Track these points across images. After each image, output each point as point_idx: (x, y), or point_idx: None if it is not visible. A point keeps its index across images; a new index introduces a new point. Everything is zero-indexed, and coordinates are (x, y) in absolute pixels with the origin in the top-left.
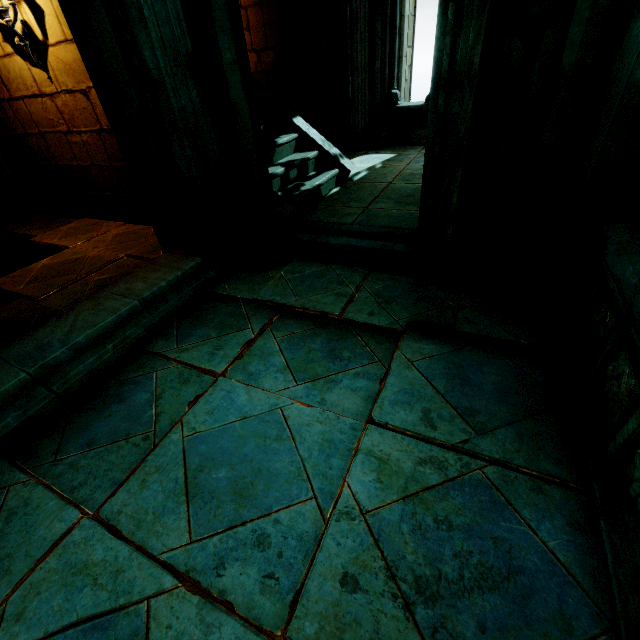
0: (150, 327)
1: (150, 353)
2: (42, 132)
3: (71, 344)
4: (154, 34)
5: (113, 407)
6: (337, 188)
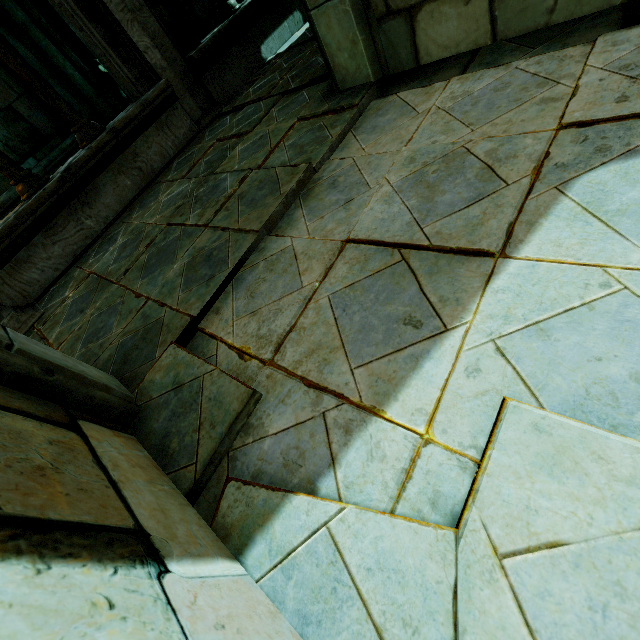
0: None
1: None
2: None
3: None
4: None
5: None
6: None
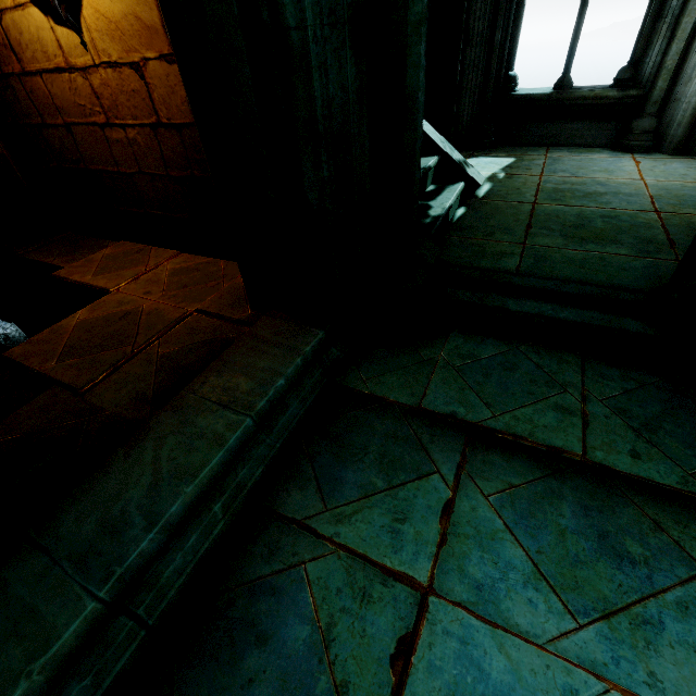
0: (269, 459)
1: (283, 519)
2: (68, 123)
3: (162, 521)
4: None
5: (250, 657)
6: (462, 208)
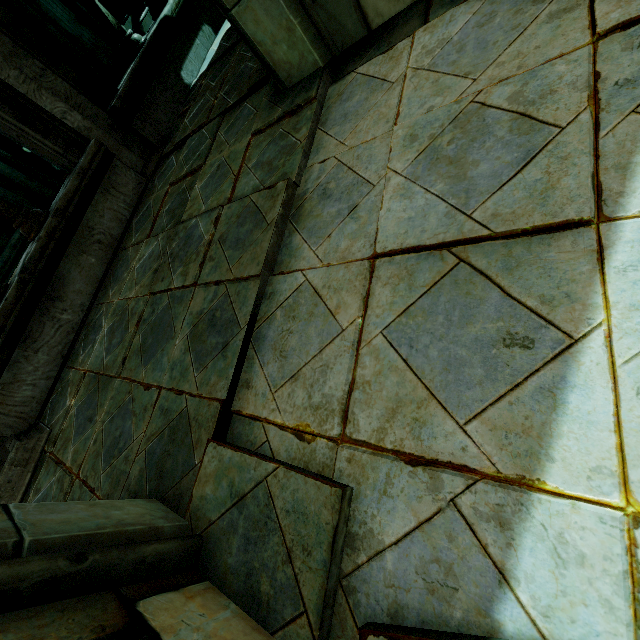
0: None
1: None
2: None
3: None
4: (64, 21)
5: None
6: None
